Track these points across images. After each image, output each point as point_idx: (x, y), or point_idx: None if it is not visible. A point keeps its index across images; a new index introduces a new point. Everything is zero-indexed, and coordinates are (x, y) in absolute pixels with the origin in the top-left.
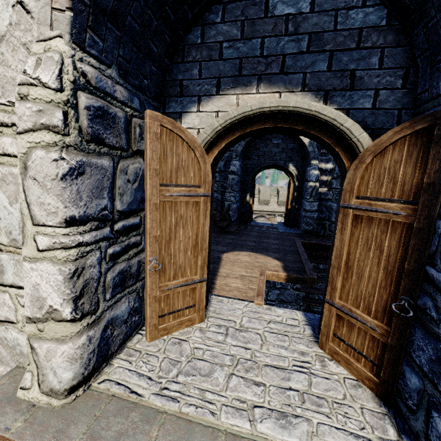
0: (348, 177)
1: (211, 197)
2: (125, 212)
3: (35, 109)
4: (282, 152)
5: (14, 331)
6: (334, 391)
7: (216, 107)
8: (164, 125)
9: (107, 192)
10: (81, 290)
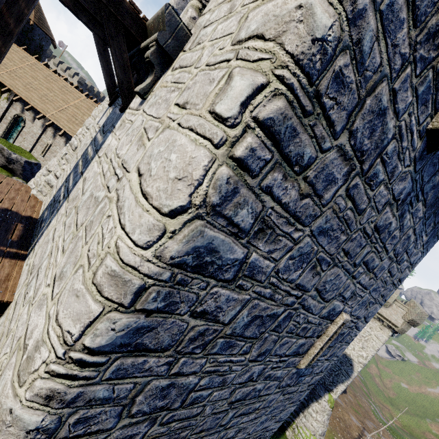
0: None
1: None
2: None
3: None
4: None
5: None
6: None
7: None
8: None
9: None
10: None
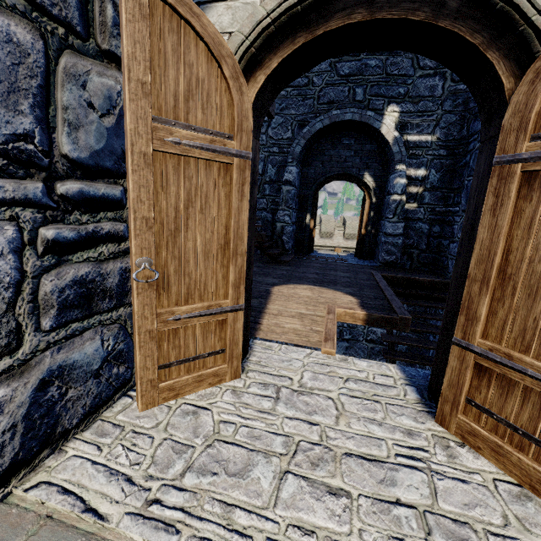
0: (514, 101)
1: (254, 171)
2: (83, 166)
3: None
4: (356, 156)
5: None
6: (483, 508)
7: None
8: None
9: (31, 104)
10: None
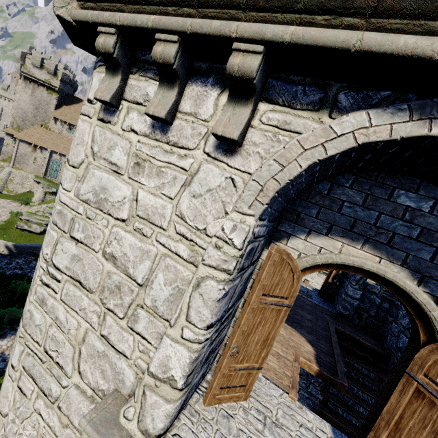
0: (421, 352)
1: None
2: (230, 307)
3: (223, 258)
4: None
5: (124, 362)
6: None
7: (321, 244)
8: (282, 255)
9: (230, 299)
10: (193, 369)
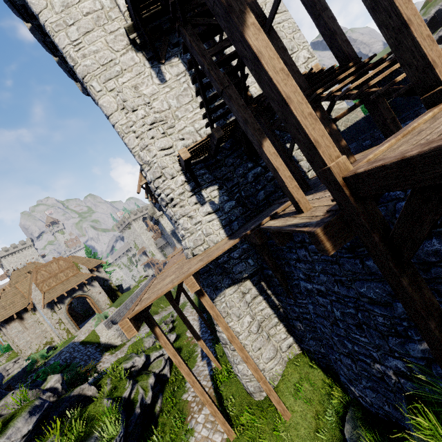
0: None
1: None
2: None
3: None
4: None
5: (121, 30)
6: None
7: None
8: None
9: None
10: None
